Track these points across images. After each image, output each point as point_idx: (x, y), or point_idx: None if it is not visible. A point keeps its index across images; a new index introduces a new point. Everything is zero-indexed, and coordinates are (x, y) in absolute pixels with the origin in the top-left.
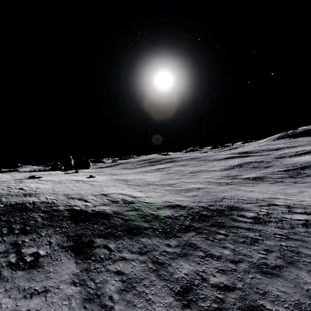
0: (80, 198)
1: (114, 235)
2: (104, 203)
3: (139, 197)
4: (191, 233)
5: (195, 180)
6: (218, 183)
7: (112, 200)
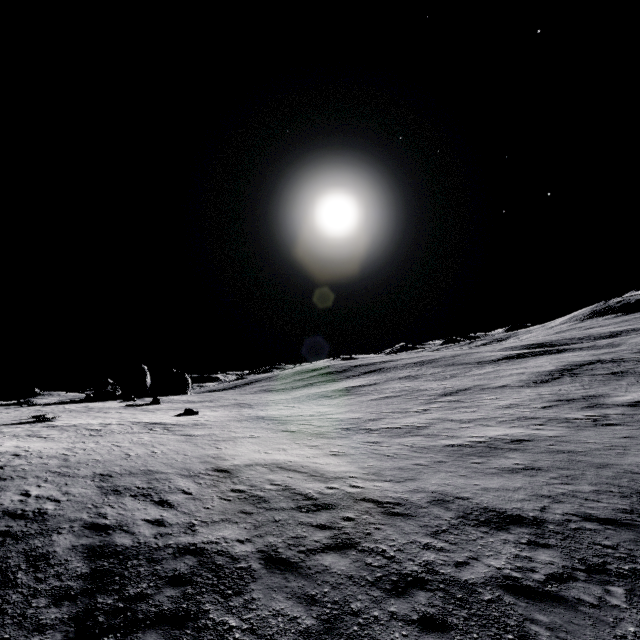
0: (145, 492)
1: None
2: (225, 509)
3: (339, 478)
4: None
5: (478, 414)
6: (562, 421)
7: (254, 494)
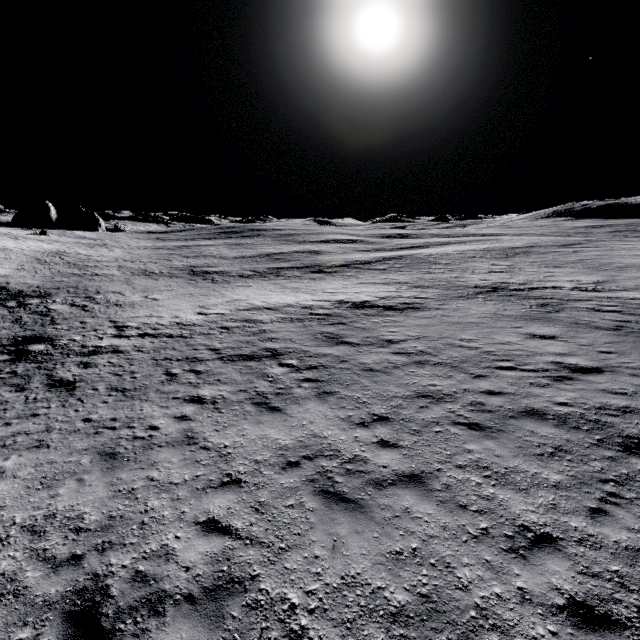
0: None
1: None
2: None
3: None
4: None
5: (141, 266)
6: (143, 272)
7: None
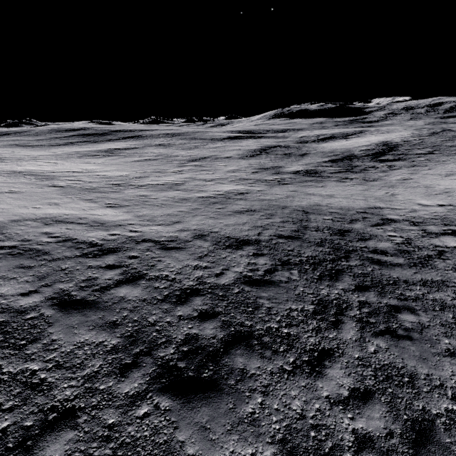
0: None
1: (126, 447)
2: None
3: (119, 226)
4: (346, 325)
5: (216, 175)
6: (264, 181)
7: (30, 248)
